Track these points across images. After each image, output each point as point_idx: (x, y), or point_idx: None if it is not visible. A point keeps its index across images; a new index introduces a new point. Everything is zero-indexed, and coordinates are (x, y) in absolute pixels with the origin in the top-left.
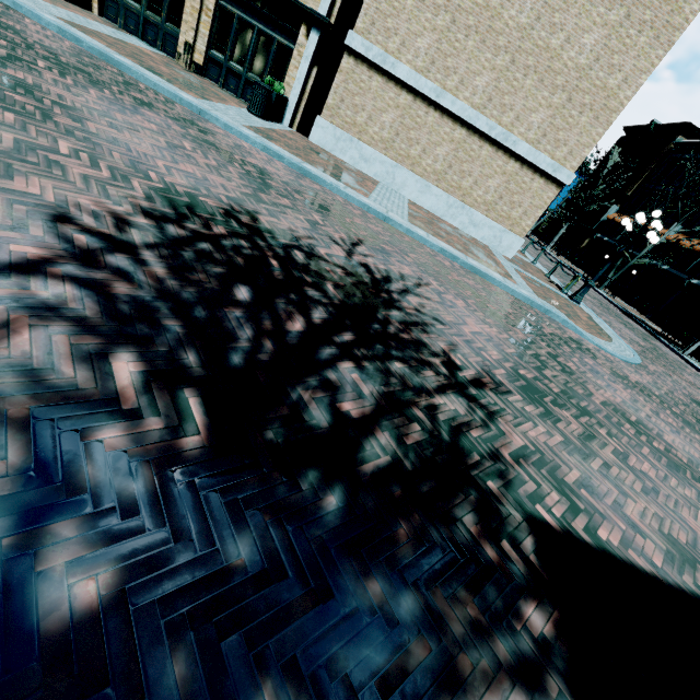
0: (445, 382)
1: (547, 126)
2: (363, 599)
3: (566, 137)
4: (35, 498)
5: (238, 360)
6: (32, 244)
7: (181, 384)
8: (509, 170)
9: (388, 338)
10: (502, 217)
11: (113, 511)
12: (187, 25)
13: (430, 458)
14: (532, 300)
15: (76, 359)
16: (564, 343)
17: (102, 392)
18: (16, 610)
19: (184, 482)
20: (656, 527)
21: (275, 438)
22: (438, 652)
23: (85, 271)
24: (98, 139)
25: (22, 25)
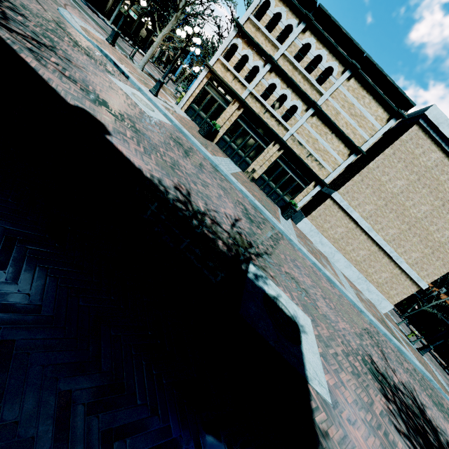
0: None
1: (419, 260)
2: None
3: (427, 267)
4: None
5: None
6: None
7: None
8: (394, 272)
9: None
10: (384, 291)
11: None
12: (258, 163)
13: None
14: (424, 372)
15: None
16: None
17: None
18: None
19: None
20: None
21: None
22: None
23: None
24: (329, 320)
25: (239, 197)
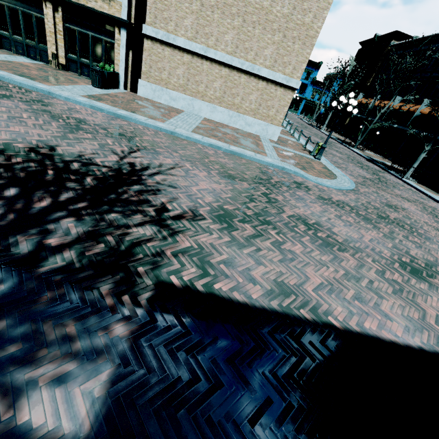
0: (148, 219)
1: (275, 55)
2: None
3: (289, 59)
4: None
5: None
6: None
7: None
8: (260, 87)
9: (118, 201)
10: (264, 116)
11: None
12: (50, 43)
13: (99, 260)
14: (272, 163)
15: None
16: (285, 186)
17: None
18: None
19: None
20: (273, 278)
21: None
22: (27, 348)
23: None
24: None
25: None
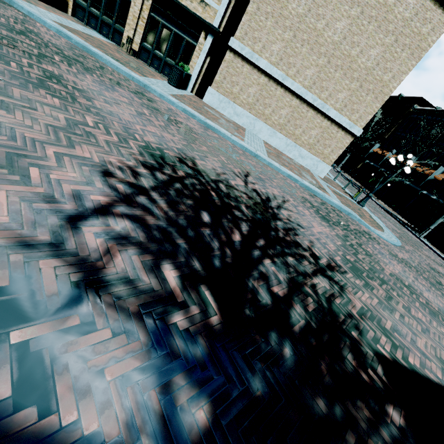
0: (315, 268)
1: (347, 101)
2: (318, 410)
3: (358, 108)
4: (160, 362)
5: (218, 263)
6: (99, 194)
7: (198, 282)
8: (323, 125)
9: (281, 241)
10: (318, 153)
11: (195, 367)
12: (129, 26)
13: (322, 319)
14: (340, 207)
15: (146, 271)
16: (362, 235)
17: (165, 291)
18: (176, 430)
19: (220, 346)
20: (434, 354)
21: (250, 313)
22: (358, 439)
23: (130, 210)
24: (103, 112)
25: (37, 28)
